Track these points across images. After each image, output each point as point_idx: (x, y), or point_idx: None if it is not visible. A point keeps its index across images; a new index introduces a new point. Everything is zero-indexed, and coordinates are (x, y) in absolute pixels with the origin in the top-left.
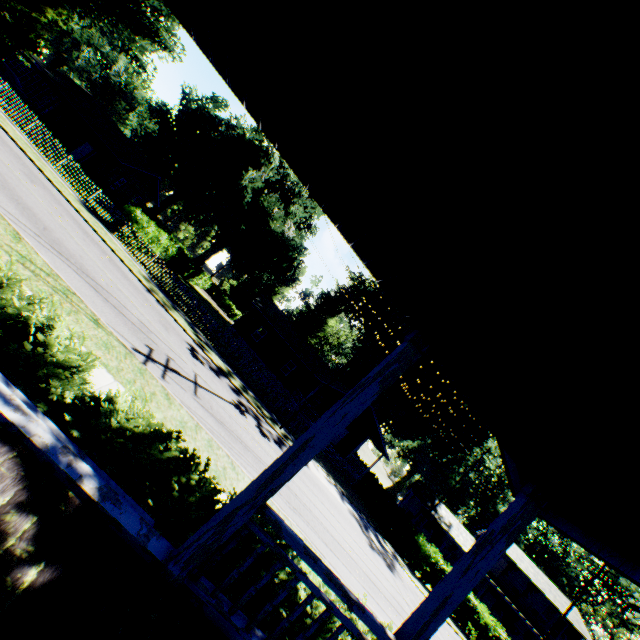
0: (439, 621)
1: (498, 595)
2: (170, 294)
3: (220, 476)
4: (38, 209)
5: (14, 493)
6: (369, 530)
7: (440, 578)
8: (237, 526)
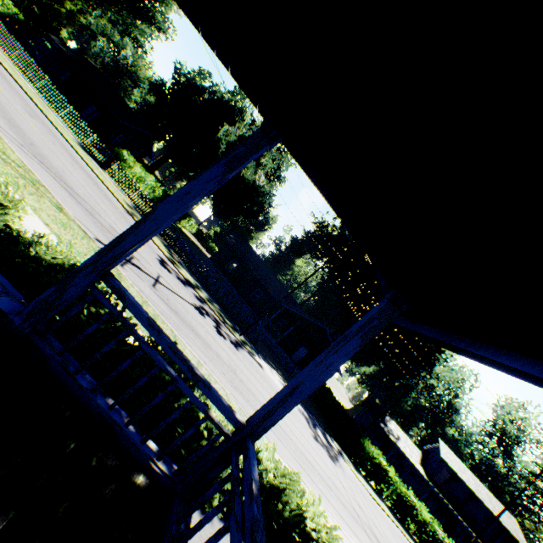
0: (287, 408)
1: (440, 501)
2: None
3: None
4: (30, 132)
5: None
6: (317, 428)
7: (382, 477)
8: (78, 287)
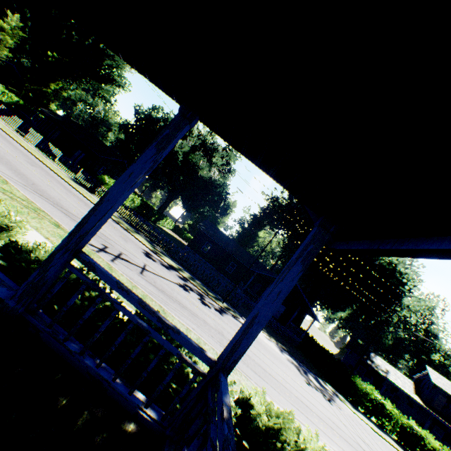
0: (250, 339)
1: (445, 427)
2: (134, 225)
3: None
4: (32, 176)
5: None
6: (308, 374)
7: (381, 411)
8: (56, 267)
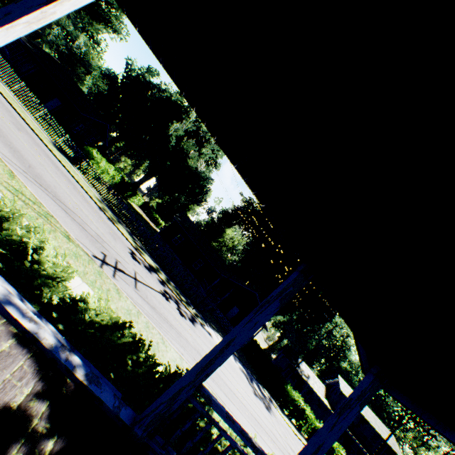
0: None
1: None
2: (116, 211)
3: (155, 349)
4: (24, 151)
5: (34, 384)
6: (253, 381)
7: (301, 415)
8: (182, 400)
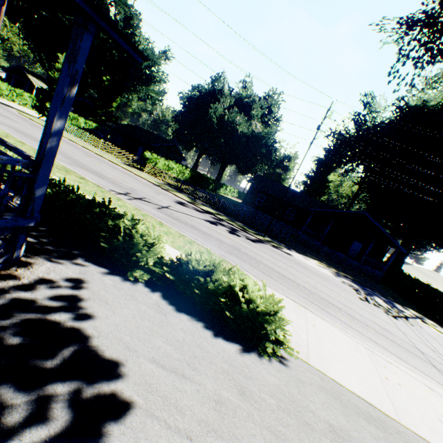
0: (48, 136)
1: None
2: (178, 188)
3: None
4: (82, 160)
5: None
6: (374, 296)
7: None
8: None
